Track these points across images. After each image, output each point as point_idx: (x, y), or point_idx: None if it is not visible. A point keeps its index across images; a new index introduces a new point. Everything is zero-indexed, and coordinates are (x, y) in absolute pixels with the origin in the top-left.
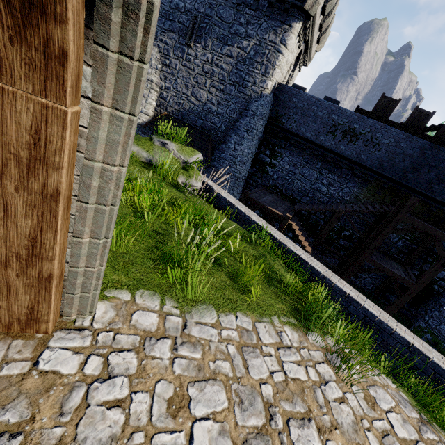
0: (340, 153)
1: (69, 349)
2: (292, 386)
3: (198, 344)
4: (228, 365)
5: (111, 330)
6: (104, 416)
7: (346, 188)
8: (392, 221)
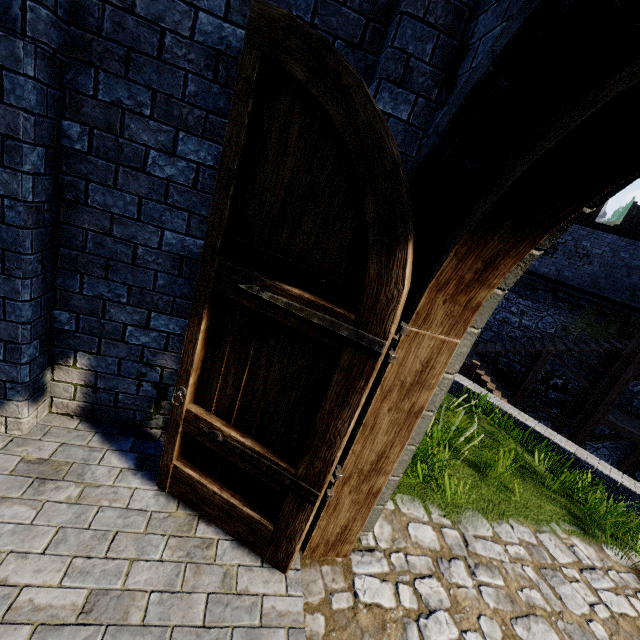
0: (532, 270)
1: (374, 576)
2: (624, 625)
3: (492, 566)
4: (538, 595)
5: (399, 550)
6: None
7: (548, 317)
8: (632, 363)
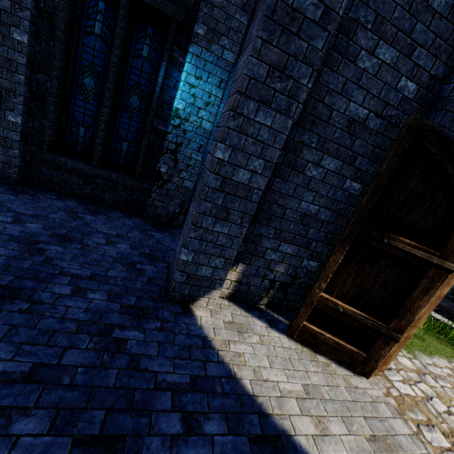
0: None
1: (399, 381)
2: None
3: (442, 378)
4: None
5: (400, 369)
6: (451, 419)
7: None
8: None
